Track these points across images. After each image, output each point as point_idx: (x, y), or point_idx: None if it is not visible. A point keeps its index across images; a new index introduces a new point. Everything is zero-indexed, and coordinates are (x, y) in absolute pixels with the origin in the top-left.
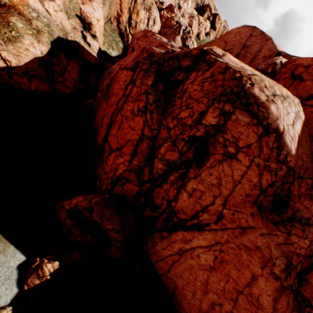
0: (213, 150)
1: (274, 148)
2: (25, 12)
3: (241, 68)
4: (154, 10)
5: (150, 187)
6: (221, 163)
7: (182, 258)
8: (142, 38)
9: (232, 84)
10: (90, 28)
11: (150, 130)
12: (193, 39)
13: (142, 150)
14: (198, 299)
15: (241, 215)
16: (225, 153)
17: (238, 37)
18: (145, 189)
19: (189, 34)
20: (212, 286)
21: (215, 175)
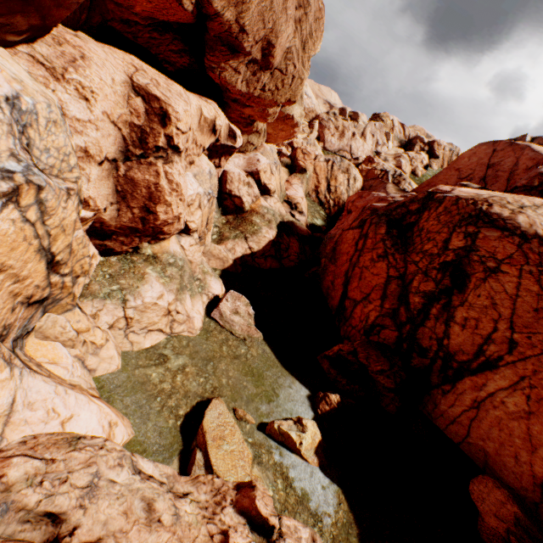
0: (471, 270)
1: (541, 252)
2: (260, 211)
3: (474, 195)
4: (352, 169)
5: (410, 329)
6: (485, 280)
7: (480, 411)
8: (357, 200)
9: (467, 210)
10: (296, 207)
11: (396, 270)
12: (408, 180)
13: (391, 291)
14: (525, 463)
15: (540, 337)
16: (485, 269)
17: (475, 159)
18: (404, 332)
19: (400, 177)
20: (539, 438)
21: (484, 295)
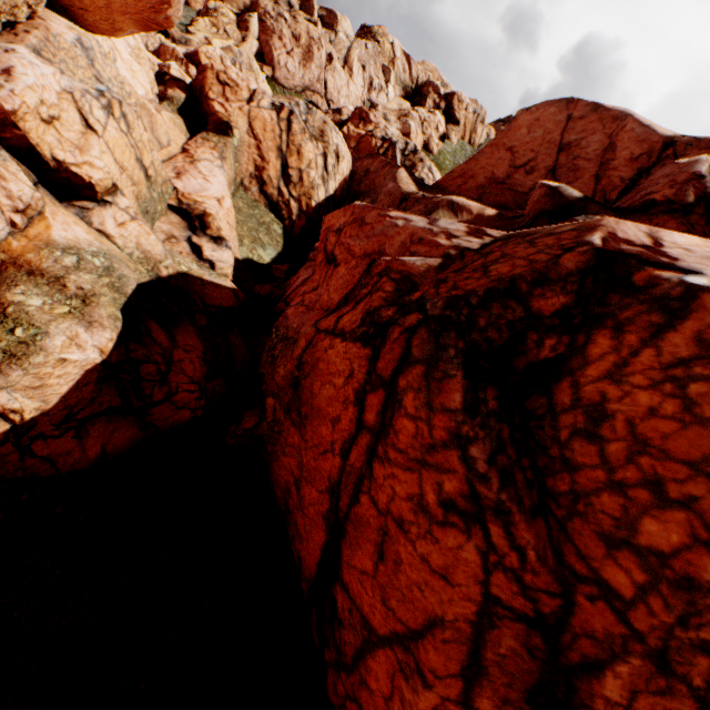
0: None
1: None
2: (45, 263)
3: None
4: (331, 133)
5: None
6: None
7: None
8: (351, 230)
9: None
10: (205, 225)
11: (522, 588)
12: (428, 162)
13: (501, 655)
14: None
15: None
16: None
17: (540, 131)
18: None
19: (416, 156)
20: None
21: None
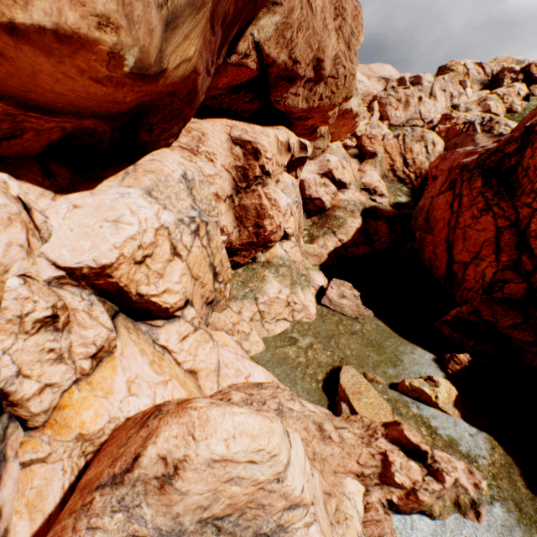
0: None
1: None
2: (341, 205)
3: None
4: (427, 135)
5: None
6: None
7: None
8: (440, 163)
9: None
10: (375, 191)
11: (505, 219)
12: (503, 121)
13: (505, 243)
14: None
15: None
16: None
17: None
18: (534, 282)
19: (491, 122)
20: None
21: None
